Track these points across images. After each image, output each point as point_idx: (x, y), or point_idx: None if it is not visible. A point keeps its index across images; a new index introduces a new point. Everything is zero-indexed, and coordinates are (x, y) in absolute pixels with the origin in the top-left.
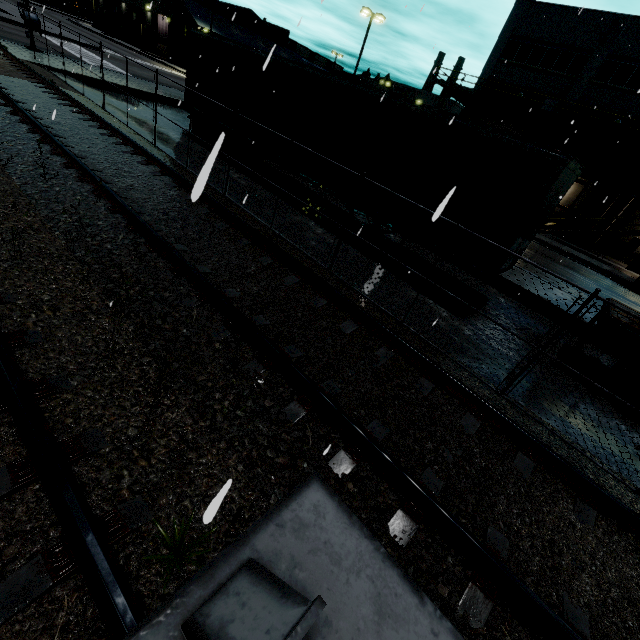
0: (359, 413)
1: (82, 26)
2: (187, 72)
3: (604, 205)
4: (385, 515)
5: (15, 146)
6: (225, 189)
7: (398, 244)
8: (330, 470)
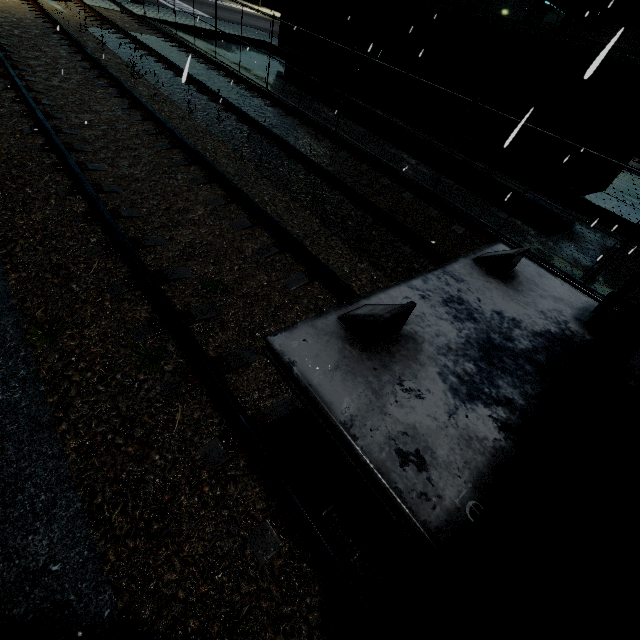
0: None
1: None
2: (282, 11)
3: None
4: None
5: (185, 97)
6: (336, 125)
7: (485, 174)
8: None
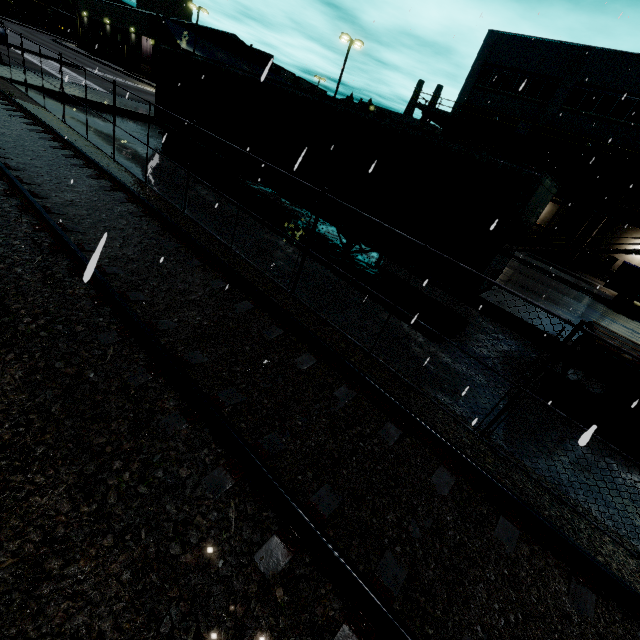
0: (305, 477)
1: (65, 46)
2: (157, 87)
3: (579, 224)
4: (323, 636)
5: None
6: (184, 205)
7: (374, 263)
8: (255, 568)
